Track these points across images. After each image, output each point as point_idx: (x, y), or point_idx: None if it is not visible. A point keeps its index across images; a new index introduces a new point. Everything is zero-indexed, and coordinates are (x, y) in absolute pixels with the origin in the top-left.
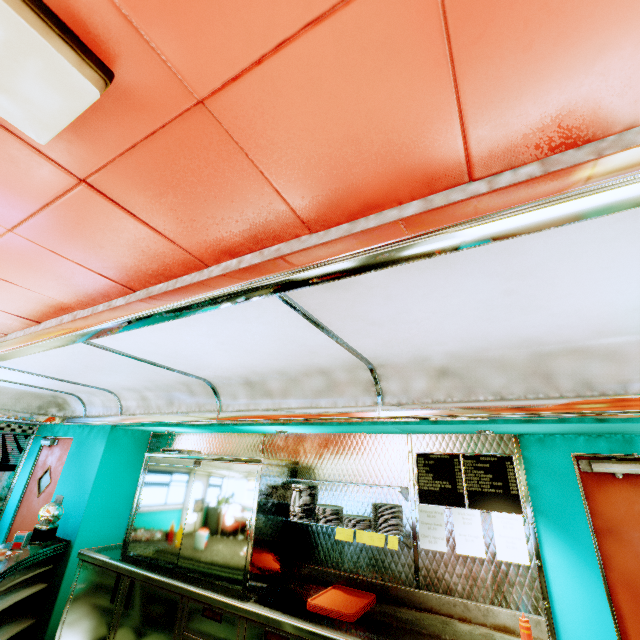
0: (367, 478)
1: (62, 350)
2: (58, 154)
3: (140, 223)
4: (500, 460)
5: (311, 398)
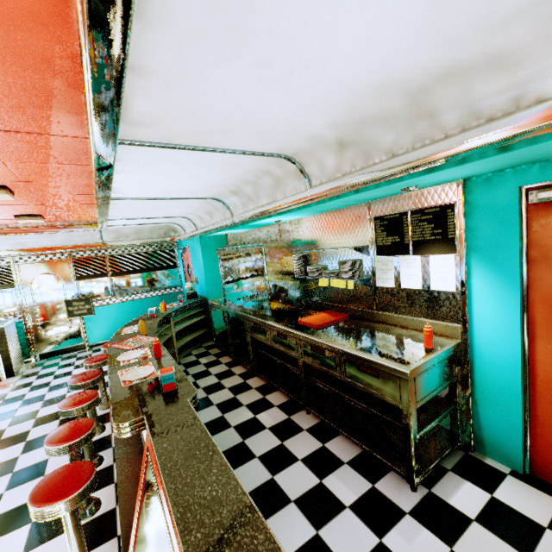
0: (342, 243)
1: (121, 205)
2: None
3: (24, 134)
4: (442, 210)
5: (271, 195)
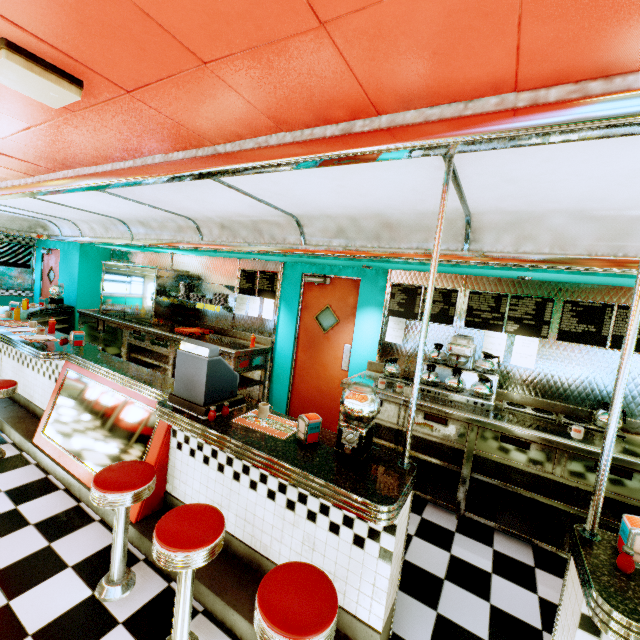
0: (219, 281)
1: (18, 198)
2: None
3: (13, 158)
4: (274, 275)
5: (173, 235)
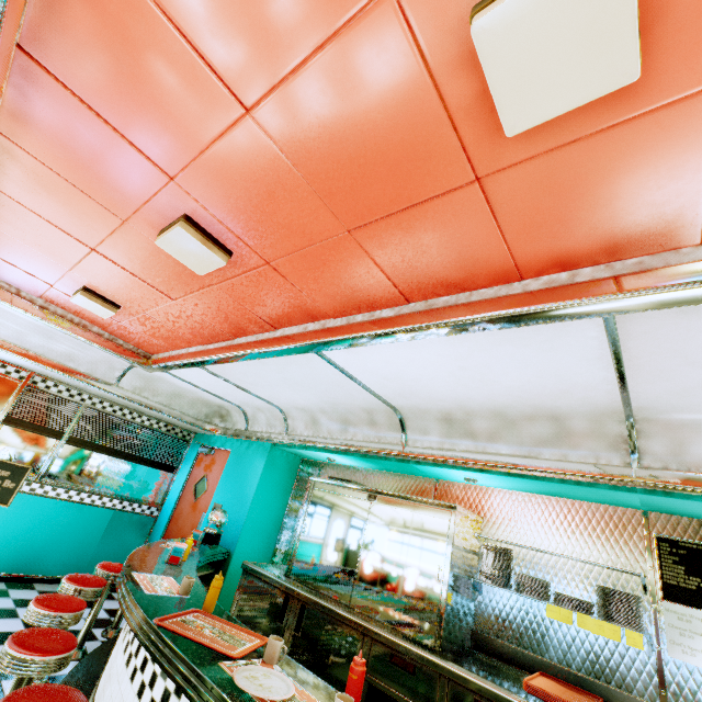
0: (581, 554)
1: (282, 359)
2: (480, 151)
3: (494, 227)
4: None
5: (529, 446)
